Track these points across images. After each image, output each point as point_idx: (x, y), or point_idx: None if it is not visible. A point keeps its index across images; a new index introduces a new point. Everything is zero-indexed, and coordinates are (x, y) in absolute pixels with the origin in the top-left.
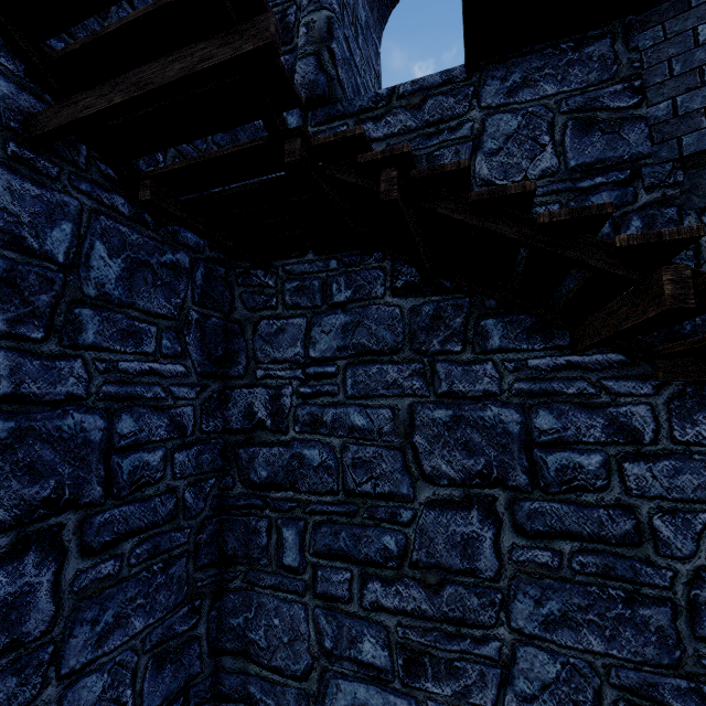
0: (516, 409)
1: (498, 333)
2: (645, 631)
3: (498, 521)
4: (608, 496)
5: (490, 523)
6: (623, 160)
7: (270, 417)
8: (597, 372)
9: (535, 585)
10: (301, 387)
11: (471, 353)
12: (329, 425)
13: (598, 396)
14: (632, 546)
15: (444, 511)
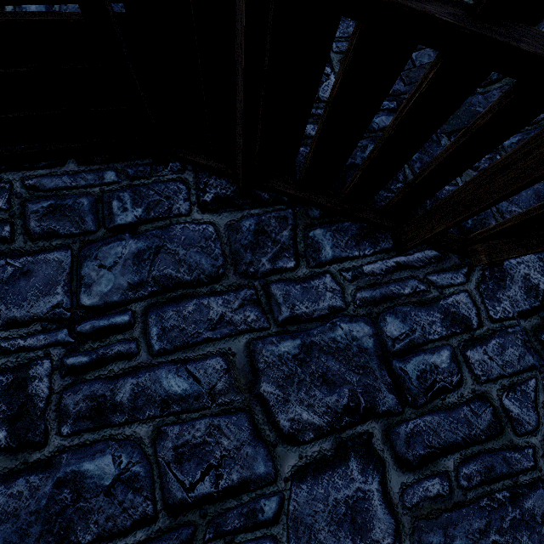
0: (365, 321)
1: (328, 243)
2: (536, 526)
3: (380, 462)
4: (465, 391)
5: (372, 469)
6: (389, 94)
7: (5, 425)
8: (421, 269)
9: (436, 528)
10: (69, 357)
11: (306, 267)
12: (127, 406)
13: (429, 292)
14: (498, 436)
15: (317, 477)
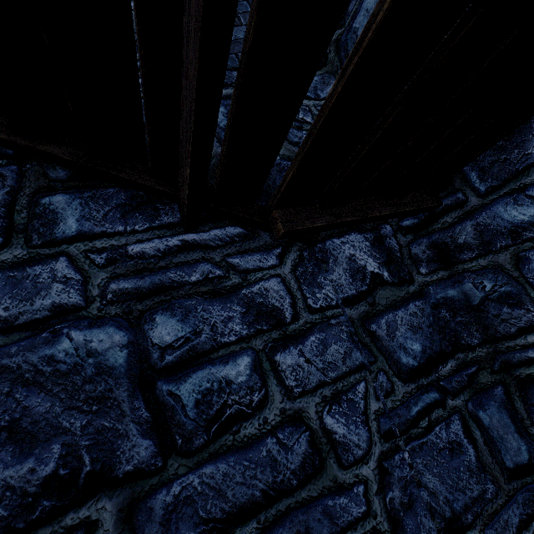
0: (118, 324)
1: (74, 213)
2: None
3: None
4: (271, 413)
5: None
6: None
7: None
8: (219, 249)
9: None
10: None
11: (23, 247)
12: None
13: (227, 278)
14: (316, 475)
15: None
